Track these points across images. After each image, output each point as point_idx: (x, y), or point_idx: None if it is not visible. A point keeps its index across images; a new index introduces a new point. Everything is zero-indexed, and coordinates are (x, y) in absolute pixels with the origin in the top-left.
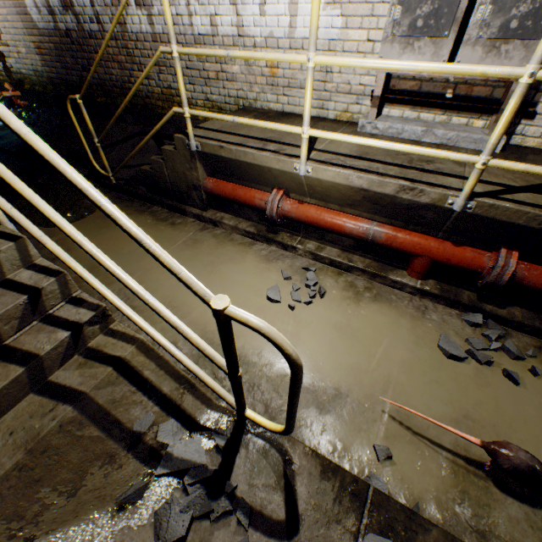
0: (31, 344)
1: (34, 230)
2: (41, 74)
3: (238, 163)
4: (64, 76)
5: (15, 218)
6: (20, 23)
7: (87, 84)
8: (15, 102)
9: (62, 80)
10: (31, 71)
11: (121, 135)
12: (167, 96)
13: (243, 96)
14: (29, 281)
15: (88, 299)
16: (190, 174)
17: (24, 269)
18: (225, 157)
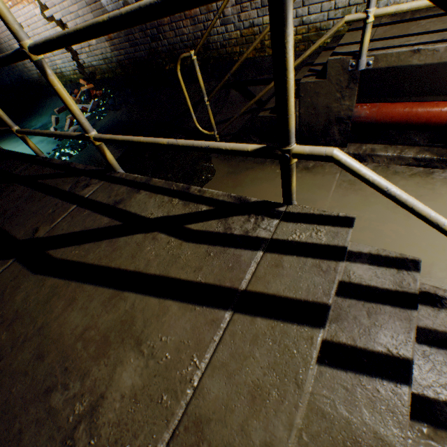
0: (445, 388)
1: (420, 205)
2: (110, 61)
3: (436, 68)
4: (132, 55)
5: (389, 191)
6: (90, 14)
7: (209, 31)
8: (92, 94)
9: (130, 60)
10: (101, 61)
11: (197, 95)
12: (246, 38)
13: (358, 0)
14: (381, 283)
15: (439, 293)
16: (338, 106)
17: (346, 263)
18: (415, 66)
